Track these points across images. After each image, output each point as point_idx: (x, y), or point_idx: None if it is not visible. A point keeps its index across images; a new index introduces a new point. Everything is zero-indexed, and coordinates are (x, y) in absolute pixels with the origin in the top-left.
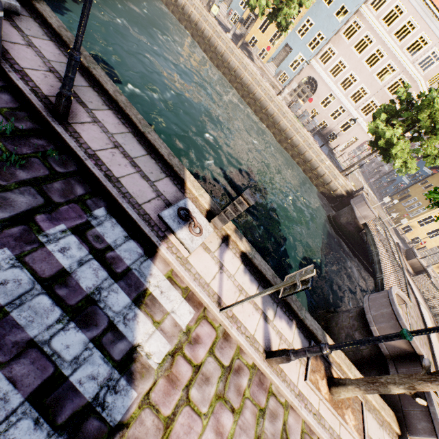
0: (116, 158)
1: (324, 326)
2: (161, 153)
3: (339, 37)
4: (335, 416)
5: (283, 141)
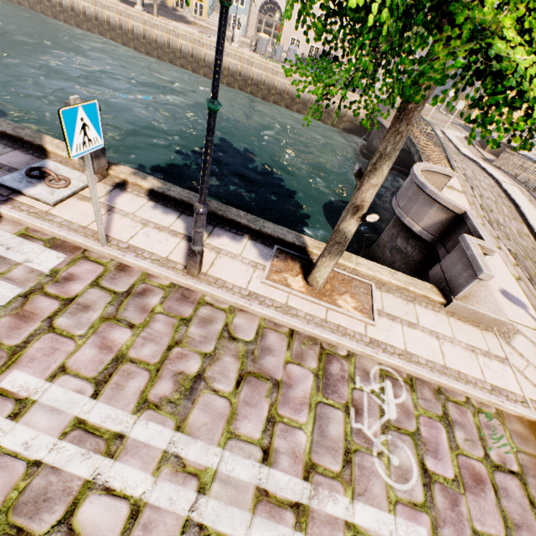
0: None
1: (368, 258)
2: (2, 131)
3: None
4: (317, 303)
5: (268, 96)
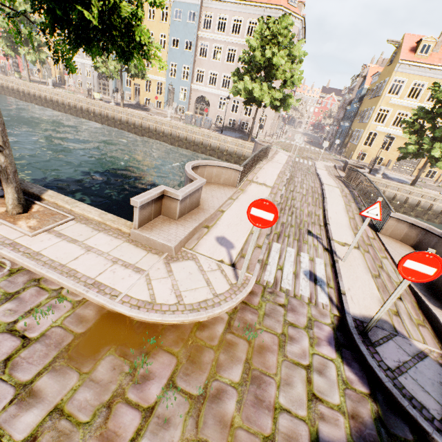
0: None
1: None
2: None
3: (199, 60)
4: None
5: (190, 146)
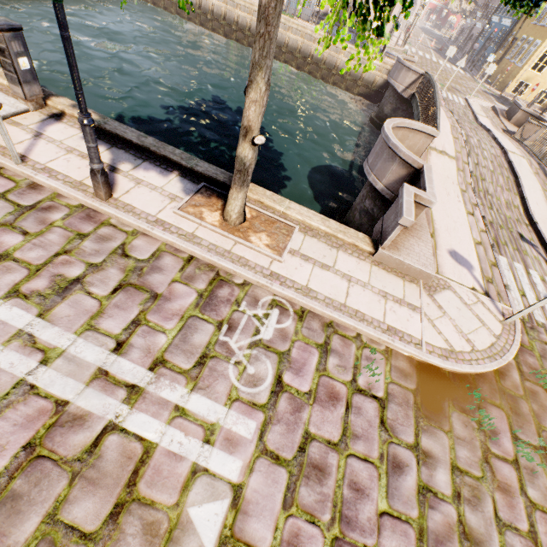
0: None
1: (342, 222)
2: None
3: None
4: (226, 236)
5: (278, 54)
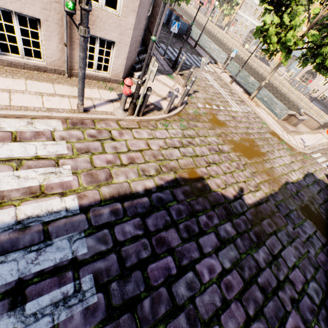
0: (203, 54)
1: None
2: (212, 57)
3: None
4: (247, 99)
5: (283, 100)
